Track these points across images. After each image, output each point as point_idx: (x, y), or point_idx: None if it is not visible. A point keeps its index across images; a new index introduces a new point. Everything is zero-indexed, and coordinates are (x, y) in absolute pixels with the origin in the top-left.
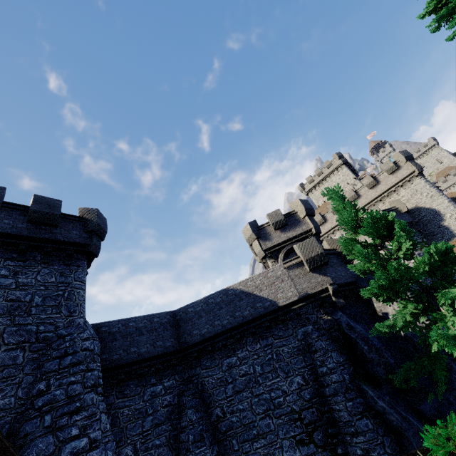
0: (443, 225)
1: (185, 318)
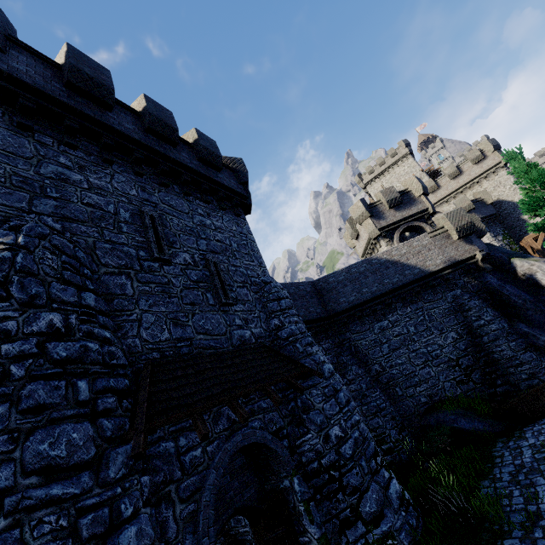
0: (522, 219)
1: (327, 288)
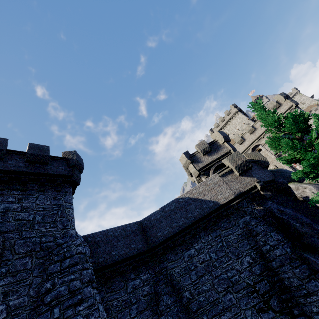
0: None
1: (149, 225)
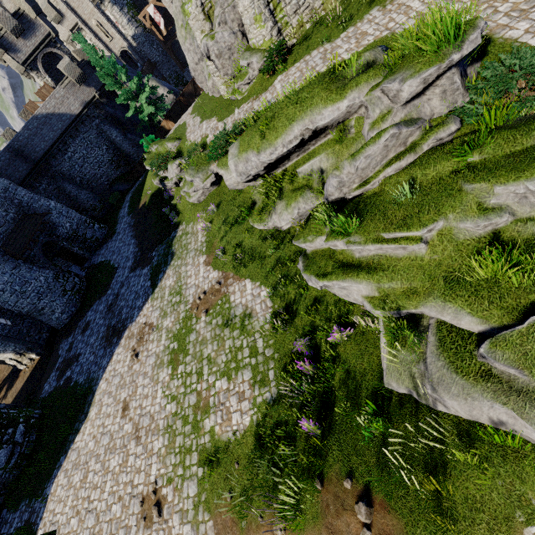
0: None
1: (21, 147)
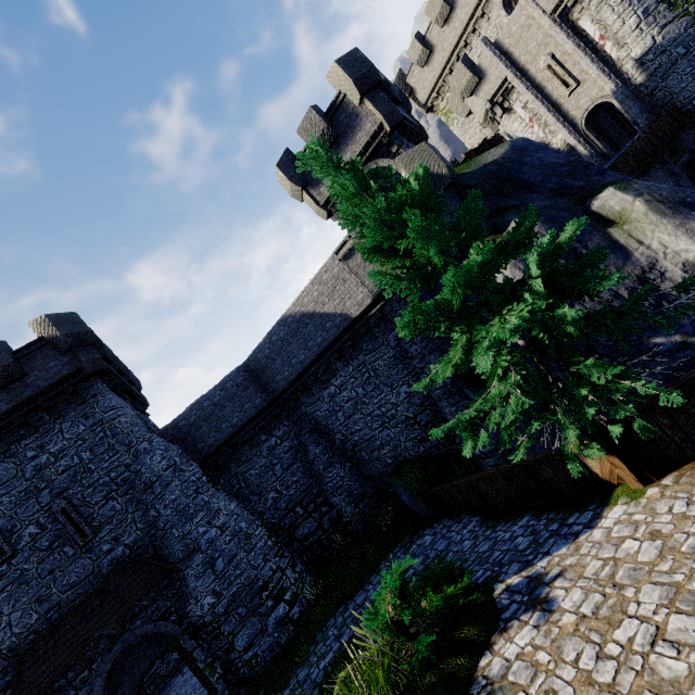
0: None
1: (260, 367)
